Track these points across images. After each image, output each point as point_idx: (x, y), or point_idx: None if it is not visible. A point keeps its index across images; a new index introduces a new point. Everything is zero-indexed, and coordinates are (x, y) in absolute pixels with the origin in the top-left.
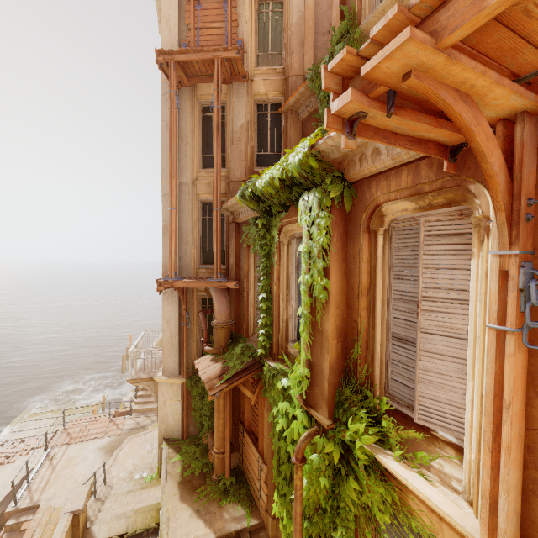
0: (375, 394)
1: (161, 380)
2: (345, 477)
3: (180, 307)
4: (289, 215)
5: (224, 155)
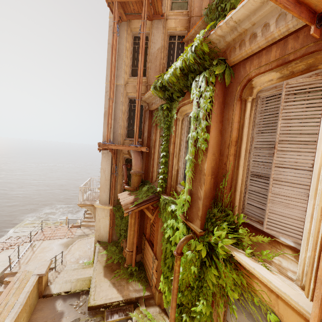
0: (234, 213)
1: (98, 206)
2: (208, 267)
3: (112, 163)
4: (184, 99)
5: (145, 69)
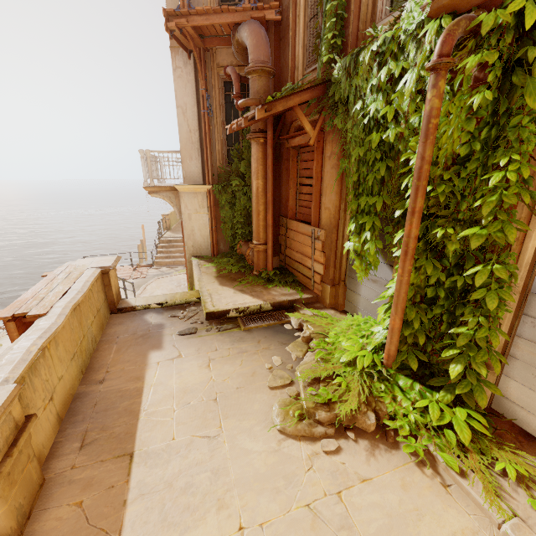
0: None
1: (183, 188)
2: None
3: (197, 91)
4: None
5: None
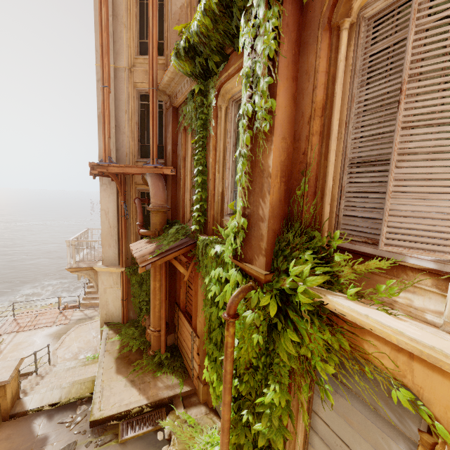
0: (322, 236)
1: (101, 269)
2: (281, 331)
3: (118, 199)
4: (228, 67)
5: (162, 42)
